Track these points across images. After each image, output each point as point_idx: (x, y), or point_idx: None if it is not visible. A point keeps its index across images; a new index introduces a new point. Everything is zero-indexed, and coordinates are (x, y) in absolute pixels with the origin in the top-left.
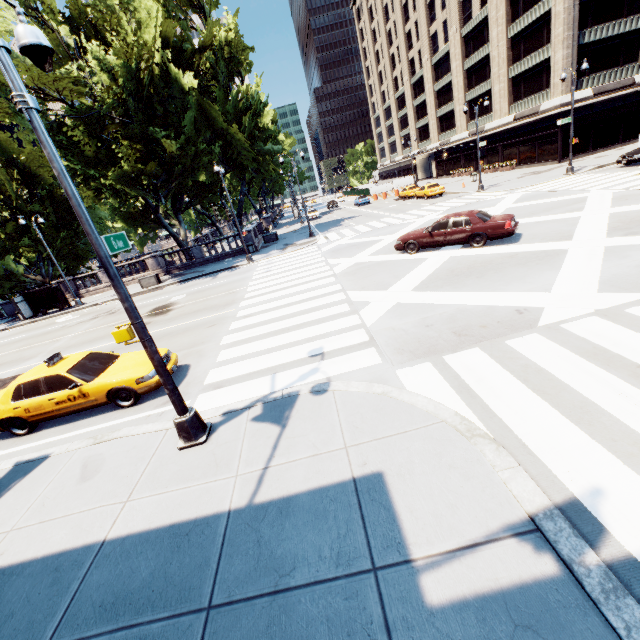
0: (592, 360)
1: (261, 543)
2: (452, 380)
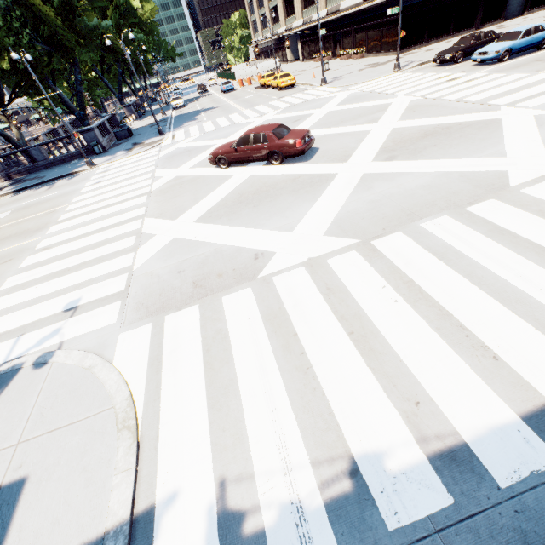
0: (269, 325)
1: None
2: (155, 349)
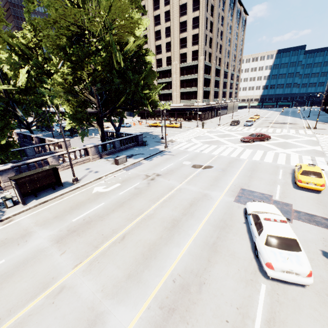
0: None
1: None
2: None
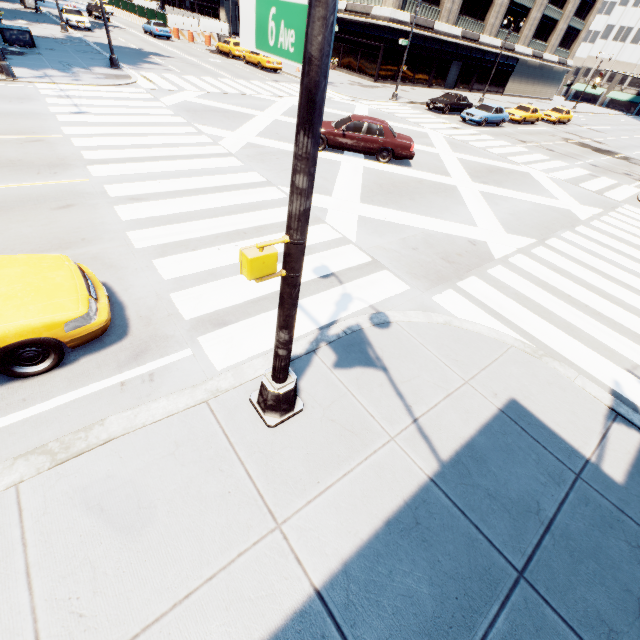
0: (546, 290)
1: (494, 495)
2: (482, 307)
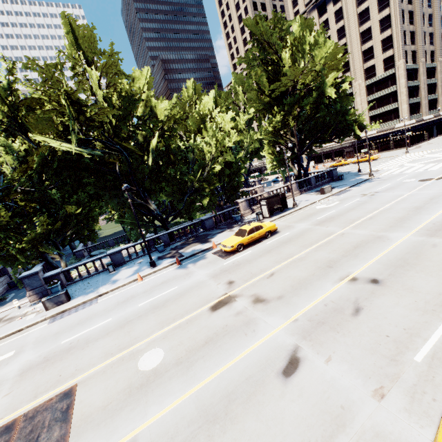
0: None
1: None
2: None
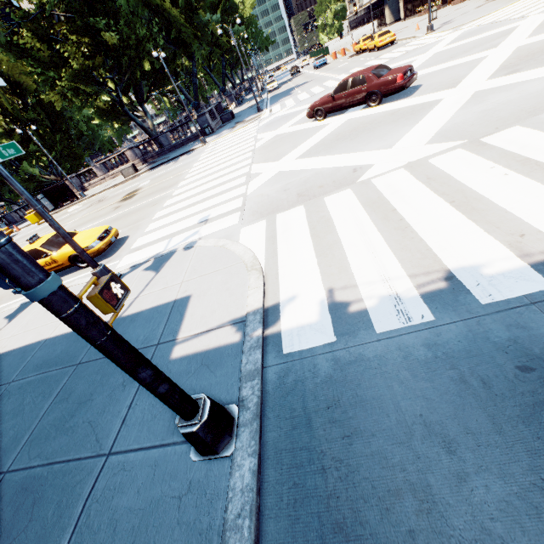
0: (368, 208)
1: None
2: (270, 232)
